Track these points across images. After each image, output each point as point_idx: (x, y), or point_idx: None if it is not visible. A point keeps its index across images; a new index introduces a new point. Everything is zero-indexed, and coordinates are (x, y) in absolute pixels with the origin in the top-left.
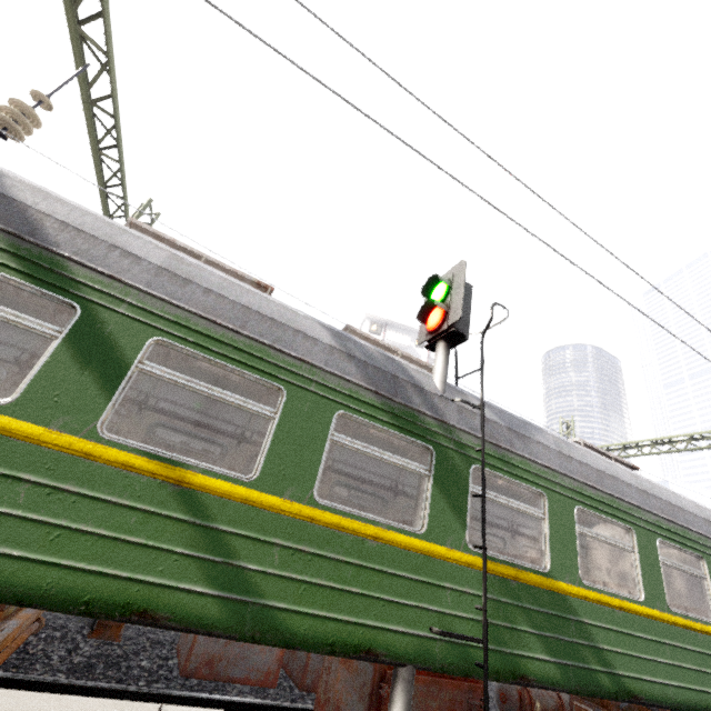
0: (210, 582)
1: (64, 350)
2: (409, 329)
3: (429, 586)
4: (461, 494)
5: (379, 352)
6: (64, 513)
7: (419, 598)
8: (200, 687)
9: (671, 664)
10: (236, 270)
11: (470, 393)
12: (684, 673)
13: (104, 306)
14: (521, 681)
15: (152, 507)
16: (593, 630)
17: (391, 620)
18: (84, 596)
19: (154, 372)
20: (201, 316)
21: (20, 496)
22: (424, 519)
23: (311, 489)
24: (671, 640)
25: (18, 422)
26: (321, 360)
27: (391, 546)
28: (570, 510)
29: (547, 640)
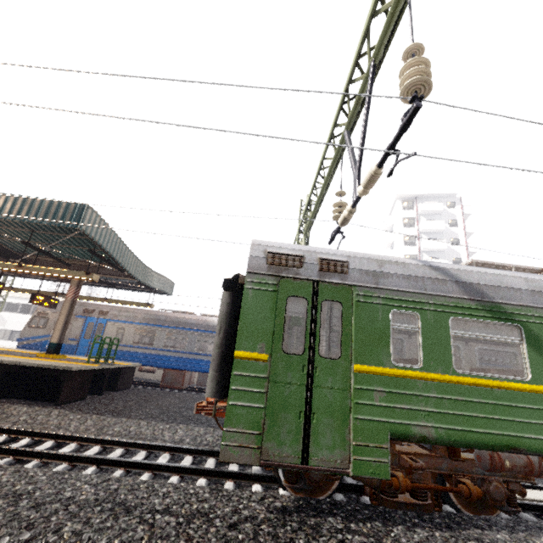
0: None
1: (528, 349)
2: (437, 196)
3: None
4: None
5: None
6: None
7: None
8: None
9: None
10: (528, 267)
11: None
12: None
13: (527, 321)
14: None
15: None
16: None
17: None
18: None
19: None
20: None
21: None
22: None
23: None
24: None
25: (538, 387)
26: None
27: None
28: None
29: None
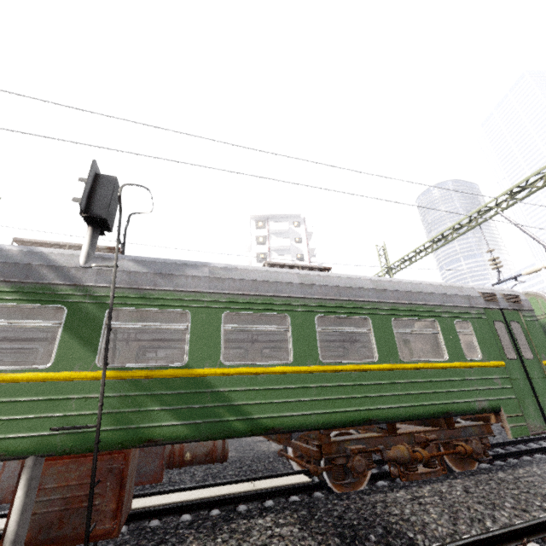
0: None
1: None
2: (285, 216)
3: (53, 401)
4: (94, 332)
5: (23, 251)
6: None
7: (42, 411)
8: None
9: (317, 400)
10: None
11: (129, 257)
12: (331, 403)
13: None
14: (148, 443)
15: None
16: (231, 394)
17: (11, 431)
18: None
19: None
20: None
21: None
22: (53, 357)
23: None
24: (320, 383)
25: None
26: None
27: (15, 383)
28: (217, 316)
29: (178, 411)
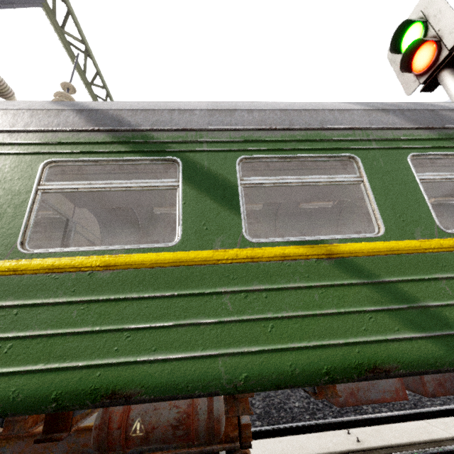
0: (409, 327)
1: (188, 191)
2: None
3: None
4: None
5: (398, 103)
6: (265, 308)
7: None
8: (343, 410)
9: None
10: None
11: None
12: None
13: (192, 150)
14: None
15: (322, 281)
16: None
17: None
18: (321, 368)
19: (254, 182)
20: (258, 129)
21: (227, 305)
22: None
23: (433, 224)
24: None
25: (192, 253)
26: (365, 123)
27: None
28: None
29: None
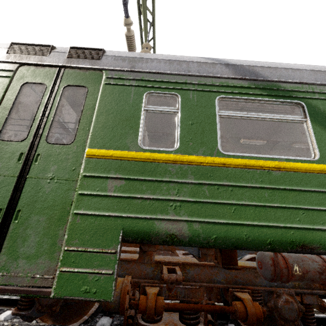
0: None
1: (314, 125)
2: None
3: None
4: None
5: None
6: None
7: None
8: None
9: None
10: None
11: None
12: None
13: (310, 98)
14: None
15: None
16: None
17: None
18: None
19: None
20: None
21: None
22: None
23: None
24: None
25: None
26: None
27: None
28: None
29: None
